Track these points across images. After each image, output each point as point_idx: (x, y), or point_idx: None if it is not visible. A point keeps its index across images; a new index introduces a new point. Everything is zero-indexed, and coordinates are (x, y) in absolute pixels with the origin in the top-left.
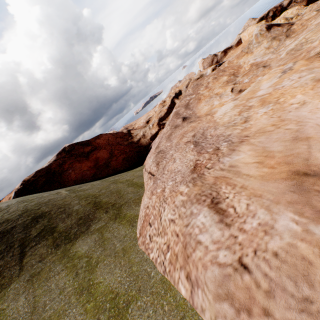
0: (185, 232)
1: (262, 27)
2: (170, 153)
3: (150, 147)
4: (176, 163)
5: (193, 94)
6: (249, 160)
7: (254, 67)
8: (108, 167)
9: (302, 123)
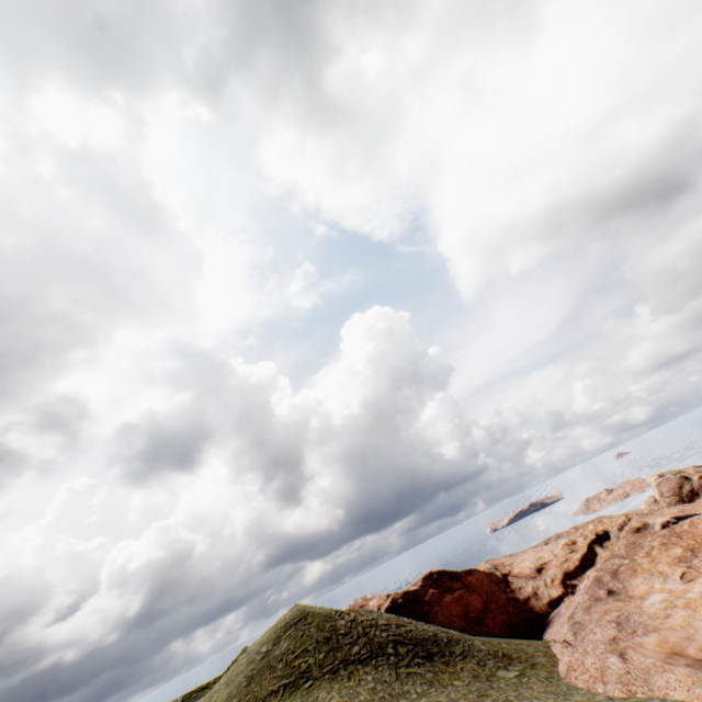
0: (602, 665)
1: None
2: (589, 626)
3: (549, 619)
4: (596, 635)
5: (625, 557)
6: (652, 642)
7: None
8: (480, 624)
9: (697, 630)
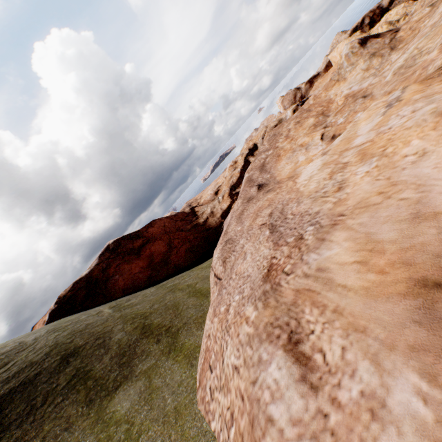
0: (252, 394)
1: (354, 44)
2: (240, 243)
3: (222, 229)
4: (247, 262)
5: (269, 150)
6: (346, 258)
7: (350, 100)
8: (167, 264)
9: (424, 187)
